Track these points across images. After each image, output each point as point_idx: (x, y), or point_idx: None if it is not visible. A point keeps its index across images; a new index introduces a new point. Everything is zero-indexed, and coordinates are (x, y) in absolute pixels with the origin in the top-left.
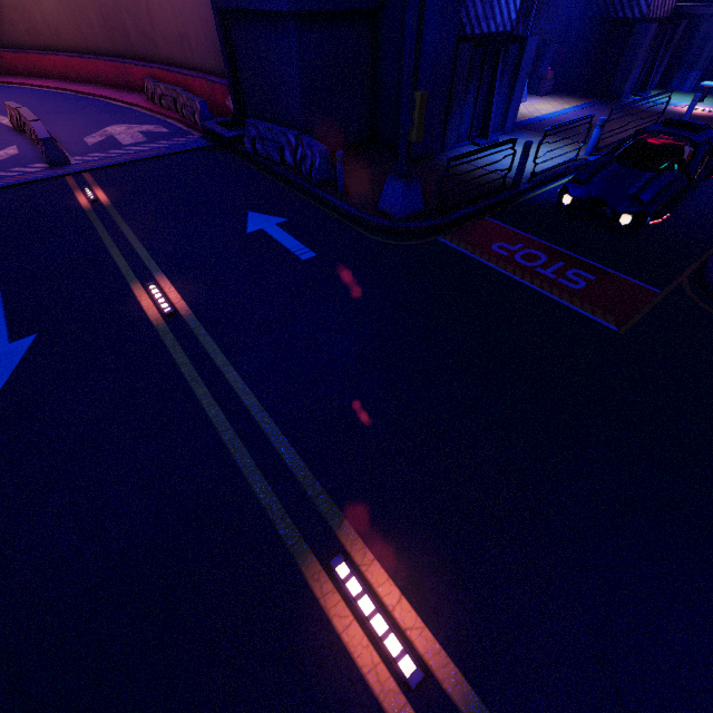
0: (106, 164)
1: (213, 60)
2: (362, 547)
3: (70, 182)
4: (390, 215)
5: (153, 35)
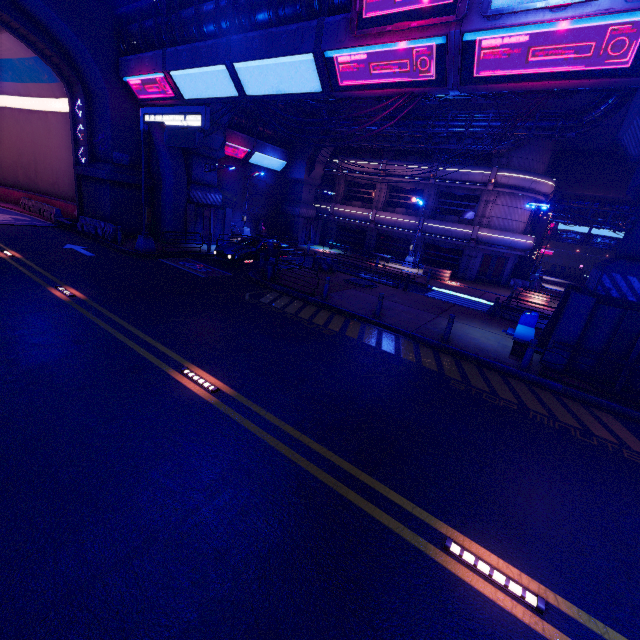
0: None
1: (71, 195)
2: (70, 287)
3: None
4: (139, 250)
5: (35, 179)
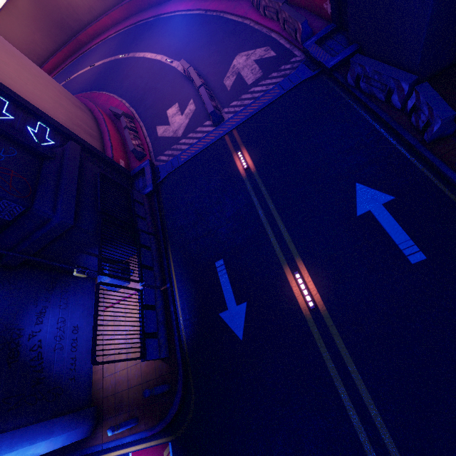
0: (244, 118)
1: None
2: None
3: (228, 143)
4: None
5: None
